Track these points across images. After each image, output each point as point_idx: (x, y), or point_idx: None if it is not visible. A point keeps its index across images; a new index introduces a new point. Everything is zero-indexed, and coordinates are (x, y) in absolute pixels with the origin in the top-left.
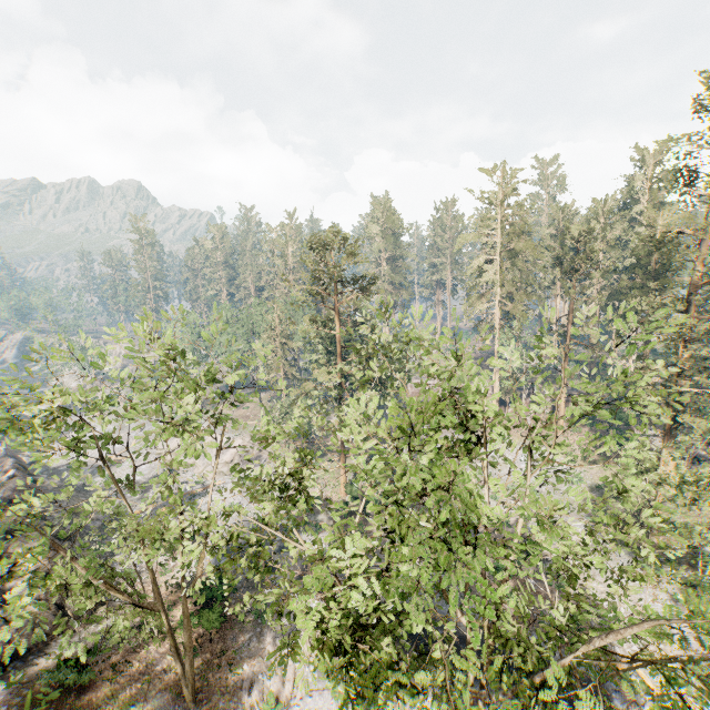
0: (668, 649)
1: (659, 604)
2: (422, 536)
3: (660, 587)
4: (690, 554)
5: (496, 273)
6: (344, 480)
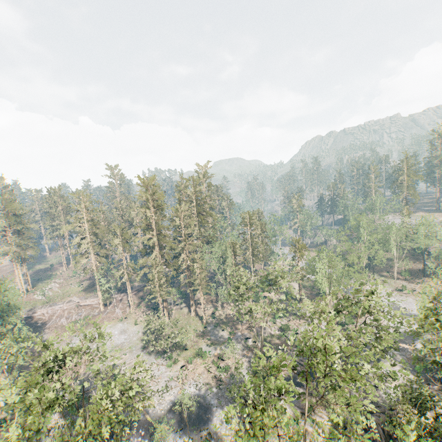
0: (159, 386)
1: (160, 370)
2: (35, 418)
3: (161, 364)
4: (172, 344)
5: (89, 243)
6: (1, 405)
